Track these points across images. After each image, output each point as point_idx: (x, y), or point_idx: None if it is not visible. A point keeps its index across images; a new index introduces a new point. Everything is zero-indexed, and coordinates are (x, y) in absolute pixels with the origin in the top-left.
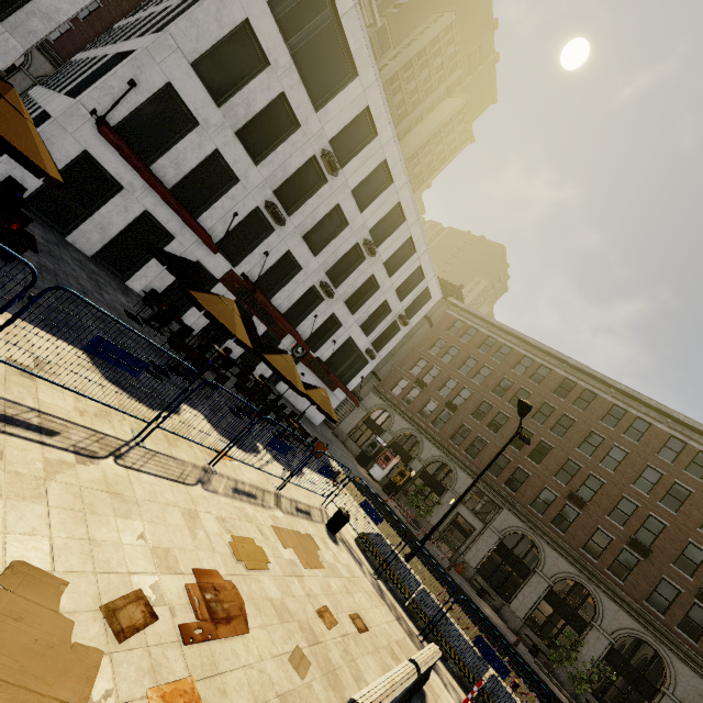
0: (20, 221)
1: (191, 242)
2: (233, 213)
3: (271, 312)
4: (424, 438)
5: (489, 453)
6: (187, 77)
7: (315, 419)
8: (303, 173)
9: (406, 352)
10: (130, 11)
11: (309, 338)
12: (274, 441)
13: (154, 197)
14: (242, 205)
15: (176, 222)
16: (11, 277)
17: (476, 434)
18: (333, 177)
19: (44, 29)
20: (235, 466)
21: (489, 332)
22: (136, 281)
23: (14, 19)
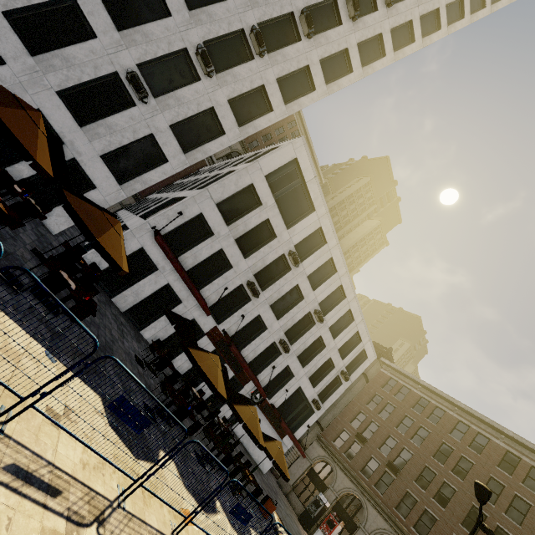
0: (91, 292)
1: (192, 305)
2: (224, 287)
3: (241, 362)
4: (368, 503)
5: (440, 533)
6: (212, 210)
7: (263, 465)
8: (275, 263)
9: (346, 403)
10: (184, 176)
11: (267, 386)
12: (237, 507)
13: (175, 275)
14: (231, 283)
15: (185, 292)
16: (71, 331)
17: (422, 506)
18: (295, 267)
19: (141, 188)
20: (195, 532)
21: (421, 392)
22: (148, 331)
23: (128, 184)
